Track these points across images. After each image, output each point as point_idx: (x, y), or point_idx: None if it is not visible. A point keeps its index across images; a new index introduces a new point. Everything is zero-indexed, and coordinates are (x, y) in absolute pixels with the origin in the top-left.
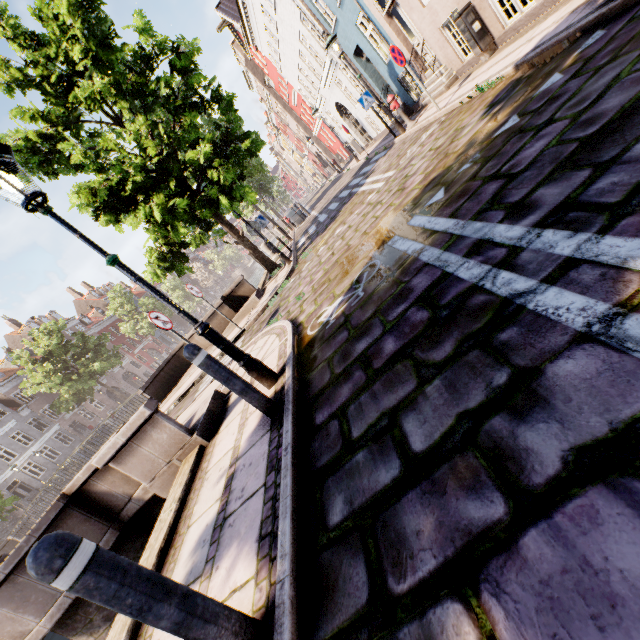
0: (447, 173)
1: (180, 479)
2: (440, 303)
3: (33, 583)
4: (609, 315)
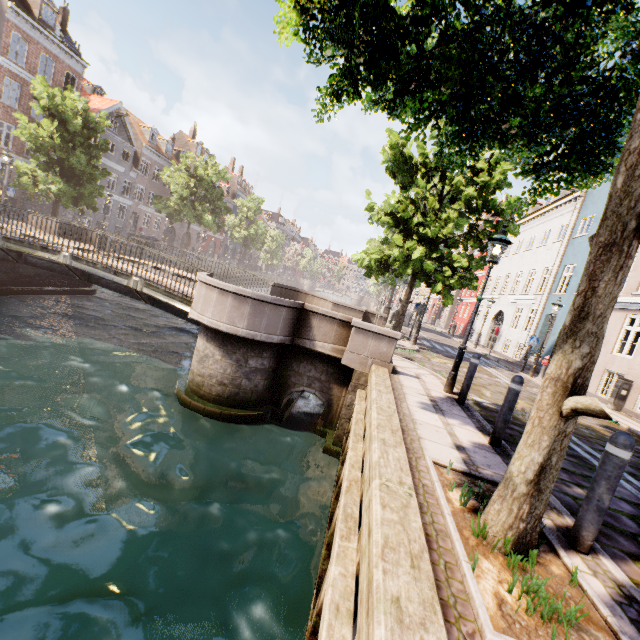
0: None
1: (382, 371)
2: (568, 450)
3: (265, 316)
4: (638, 493)
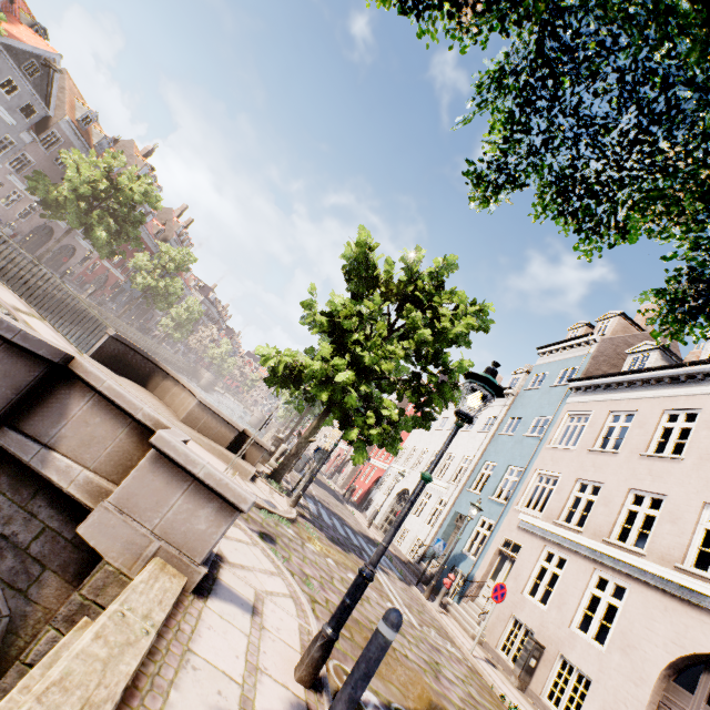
0: None
1: (159, 590)
2: None
3: None
4: None
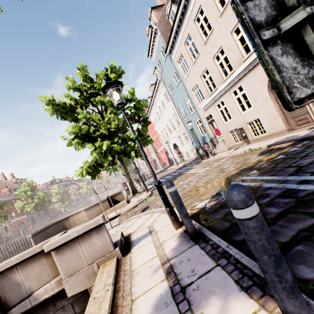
0: (253, 167)
1: (106, 274)
2: (298, 196)
3: None
4: None
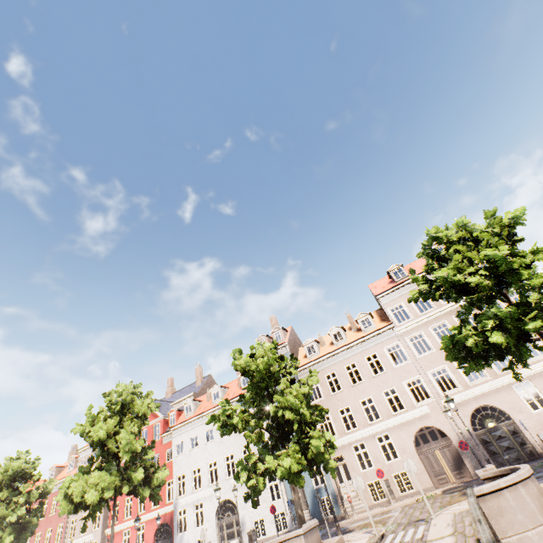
0: None
1: None
2: None
3: None
4: None
